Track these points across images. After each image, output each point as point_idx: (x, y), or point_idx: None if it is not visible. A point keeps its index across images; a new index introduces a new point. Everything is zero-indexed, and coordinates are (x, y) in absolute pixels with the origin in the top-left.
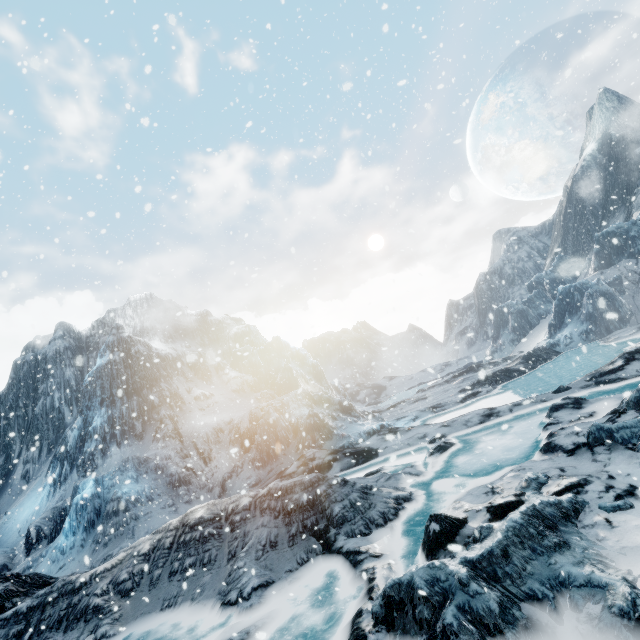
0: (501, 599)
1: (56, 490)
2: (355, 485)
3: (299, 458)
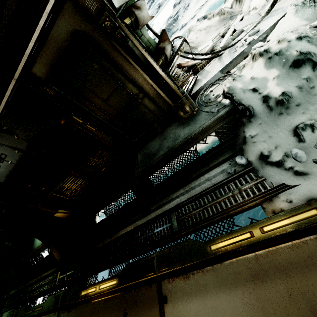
0: None
1: None
2: None
3: None
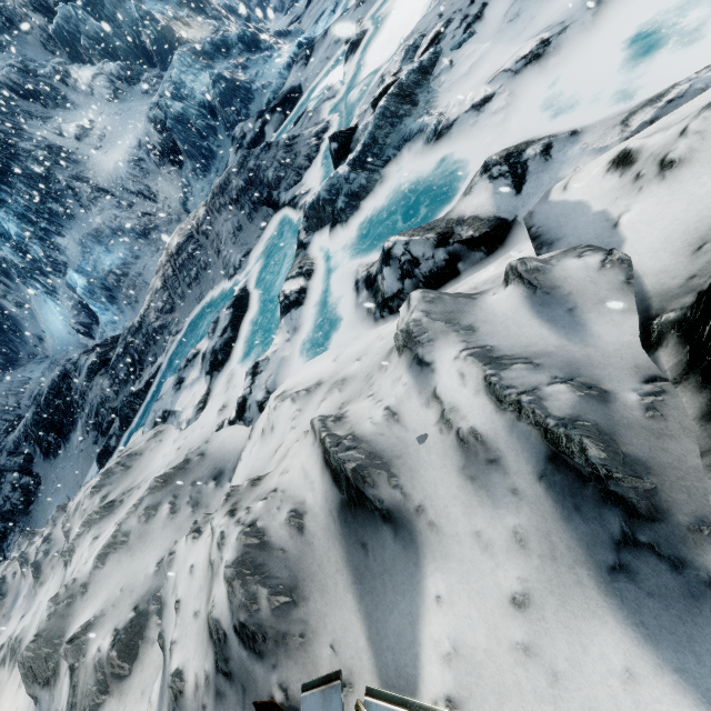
0: (368, 175)
1: (58, 298)
2: (279, 144)
3: (232, 143)
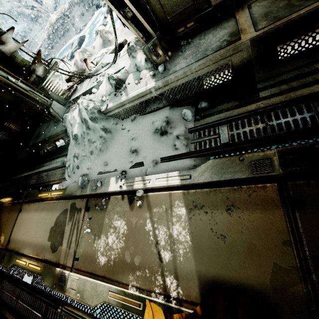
0: None
1: None
2: None
3: None
